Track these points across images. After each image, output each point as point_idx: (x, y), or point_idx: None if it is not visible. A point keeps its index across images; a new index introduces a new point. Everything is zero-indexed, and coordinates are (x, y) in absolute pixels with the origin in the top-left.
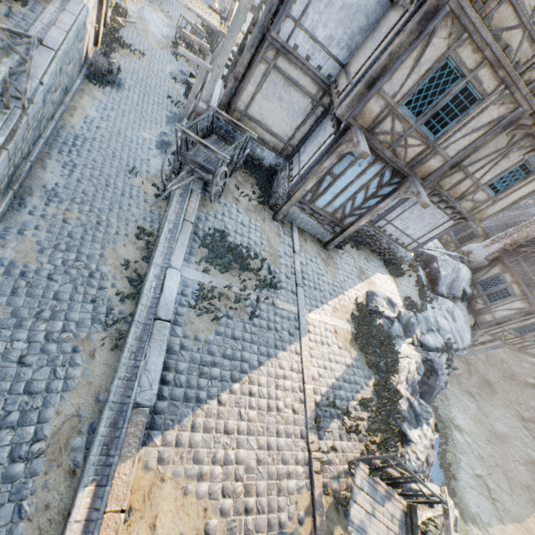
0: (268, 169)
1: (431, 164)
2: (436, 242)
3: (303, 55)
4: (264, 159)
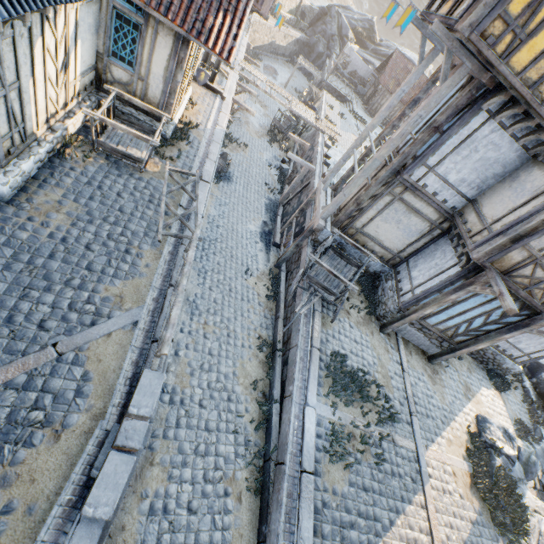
0: (372, 274)
1: None
2: None
3: (431, 191)
4: (370, 266)
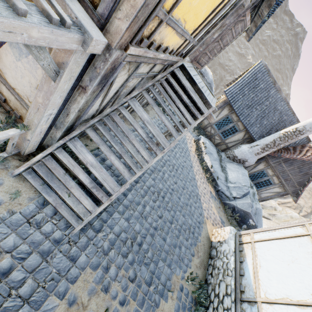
0: None
1: None
2: (215, 153)
3: None
4: None
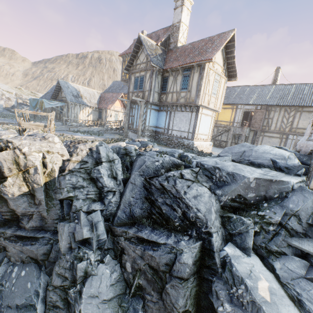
0: None
1: (146, 94)
2: None
3: None
4: None
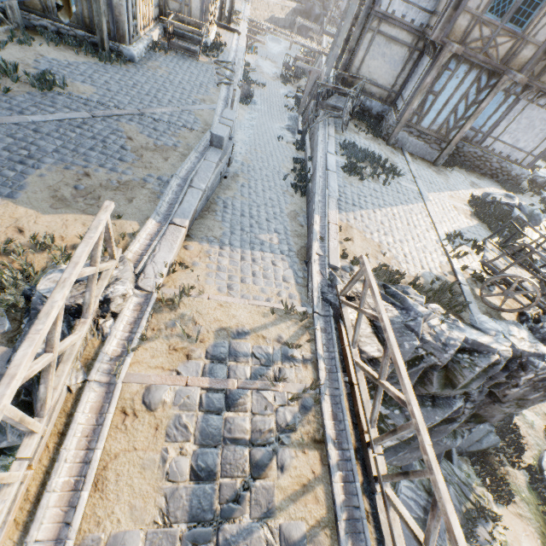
0: (376, 117)
1: (524, 54)
2: None
3: (399, 16)
4: (372, 109)
